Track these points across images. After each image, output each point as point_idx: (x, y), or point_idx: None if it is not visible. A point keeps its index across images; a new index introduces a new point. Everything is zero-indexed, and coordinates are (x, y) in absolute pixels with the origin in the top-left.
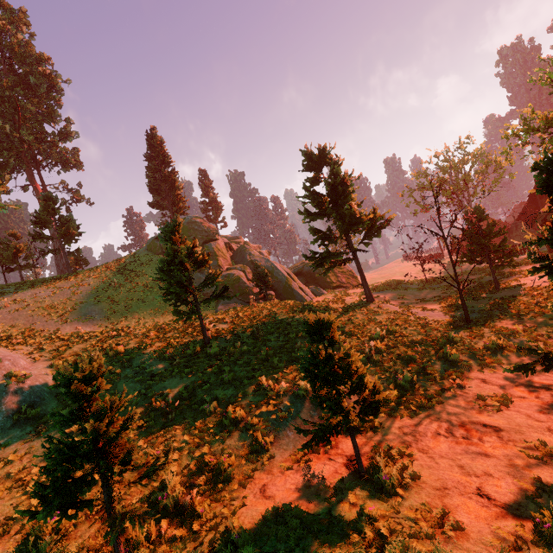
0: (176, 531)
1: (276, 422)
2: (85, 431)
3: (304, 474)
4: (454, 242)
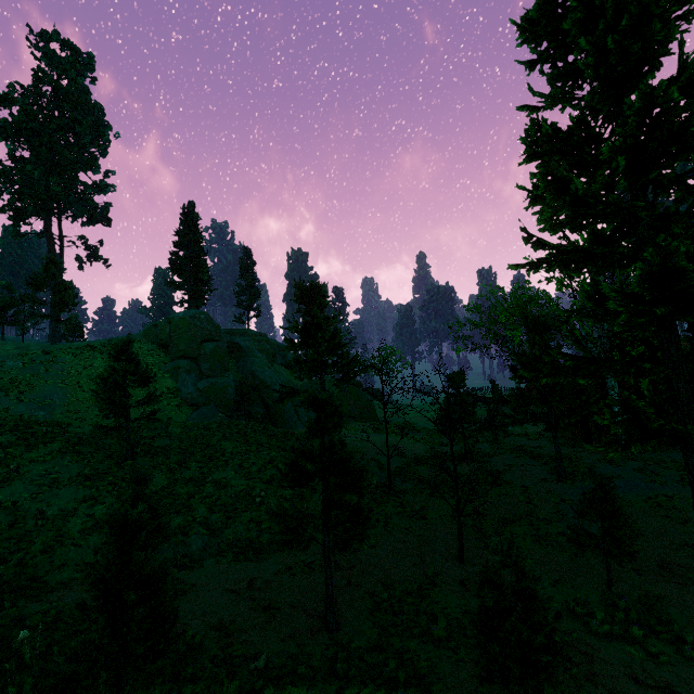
0: None
1: None
2: None
3: None
4: (495, 392)
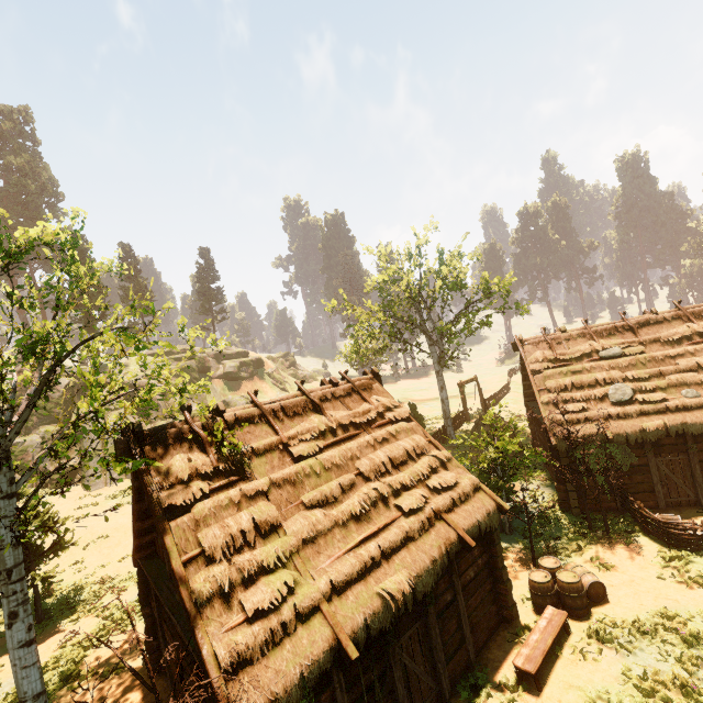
0: None
1: None
2: None
3: None
4: None
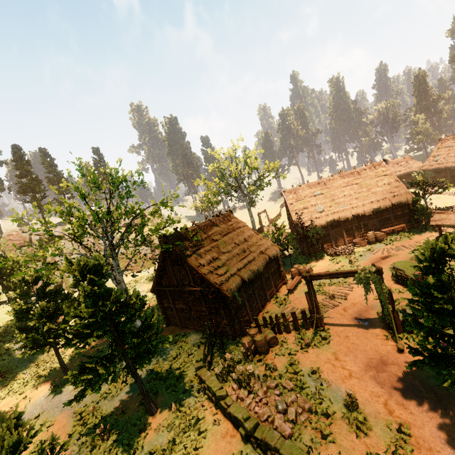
0: None
1: None
2: None
3: None
4: None
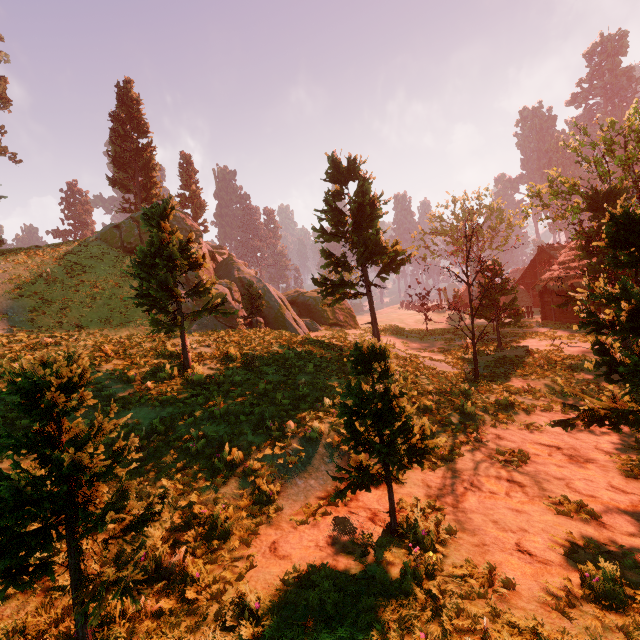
0: (163, 603)
1: (283, 468)
2: (58, 461)
3: (323, 530)
4: (457, 295)
